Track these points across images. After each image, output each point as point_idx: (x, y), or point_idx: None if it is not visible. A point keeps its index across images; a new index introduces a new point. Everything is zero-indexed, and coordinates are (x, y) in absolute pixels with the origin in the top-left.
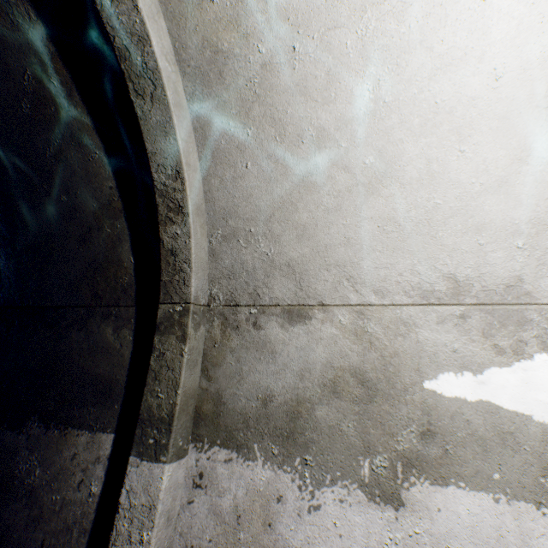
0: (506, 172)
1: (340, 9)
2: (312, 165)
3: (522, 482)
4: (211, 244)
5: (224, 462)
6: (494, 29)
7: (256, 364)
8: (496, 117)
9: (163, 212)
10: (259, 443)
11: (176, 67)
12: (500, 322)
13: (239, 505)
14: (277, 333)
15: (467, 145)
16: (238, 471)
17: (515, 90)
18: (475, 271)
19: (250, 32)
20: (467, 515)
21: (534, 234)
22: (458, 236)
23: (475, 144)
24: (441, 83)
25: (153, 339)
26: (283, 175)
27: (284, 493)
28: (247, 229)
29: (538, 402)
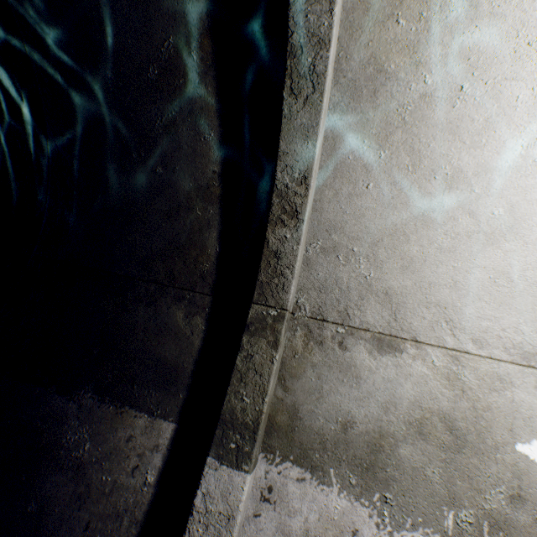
0: None
1: (525, 63)
2: (437, 202)
3: None
4: (307, 253)
5: (296, 481)
6: None
7: (338, 385)
8: None
9: (276, 213)
10: (335, 468)
11: (332, 74)
12: None
13: (310, 530)
14: (364, 358)
15: None
16: (311, 493)
17: None
18: None
19: (423, 61)
20: None
21: None
22: None
23: None
24: None
25: (241, 338)
26: (403, 205)
27: (360, 528)
28: (349, 247)
29: None
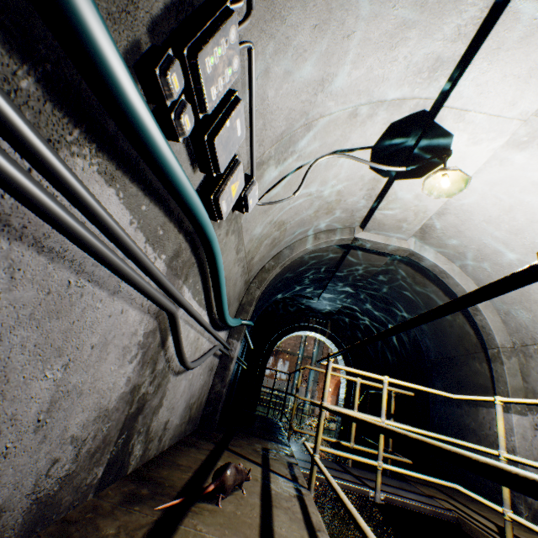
0: None
1: (490, 228)
2: None
3: None
4: (500, 318)
5: None
6: None
7: None
8: None
9: (471, 312)
10: None
11: (449, 262)
12: None
13: None
14: None
15: None
16: None
17: None
18: None
19: (465, 245)
20: None
21: None
22: None
23: None
24: None
25: (490, 365)
26: None
27: None
28: (512, 308)
29: None
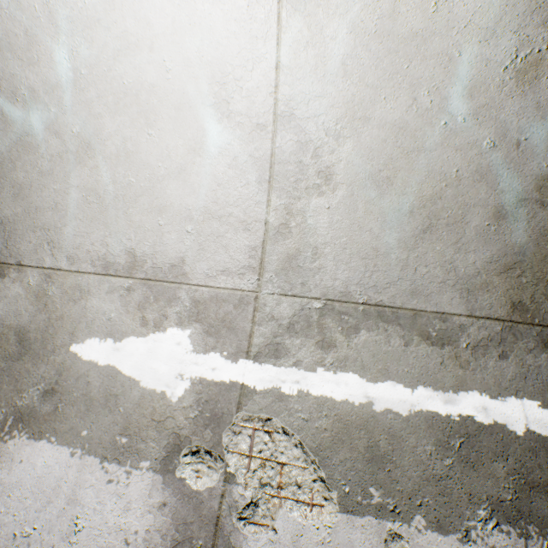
0: (185, 161)
1: None
2: (29, 125)
3: (102, 439)
4: None
5: None
6: (155, 22)
7: None
8: (173, 107)
9: None
10: None
11: None
12: (156, 297)
13: None
14: None
15: (155, 130)
16: None
17: (185, 84)
18: (152, 248)
19: None
20: (42, 467)
21: (202, 221)
22: (145, 215)
23: (161, 130)
24: (125, 65)
25: None
26: (4, 131)
27: None
28: None
29: (152, 369)
